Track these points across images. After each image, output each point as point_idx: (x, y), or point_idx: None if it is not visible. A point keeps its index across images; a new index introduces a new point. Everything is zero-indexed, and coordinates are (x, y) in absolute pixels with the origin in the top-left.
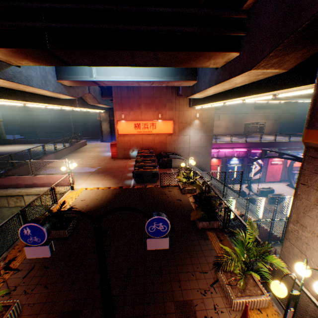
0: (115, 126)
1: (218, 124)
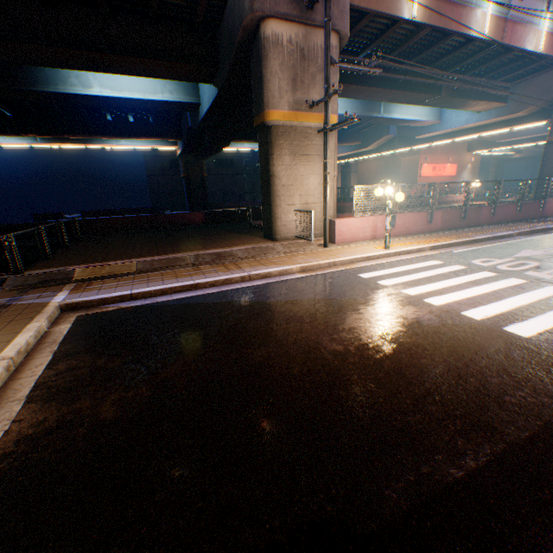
0: (417, 169)
1: None
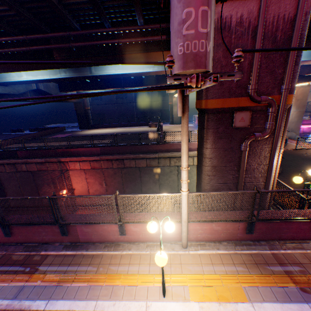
0: None
1: None
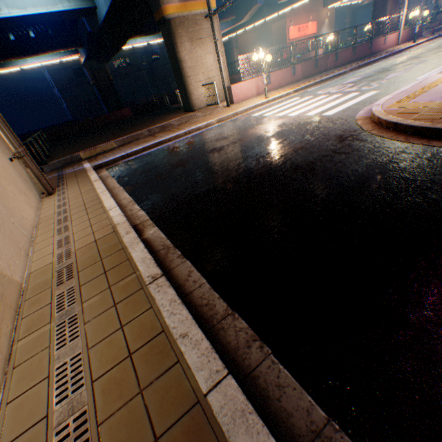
0: (286, 34)
1: None
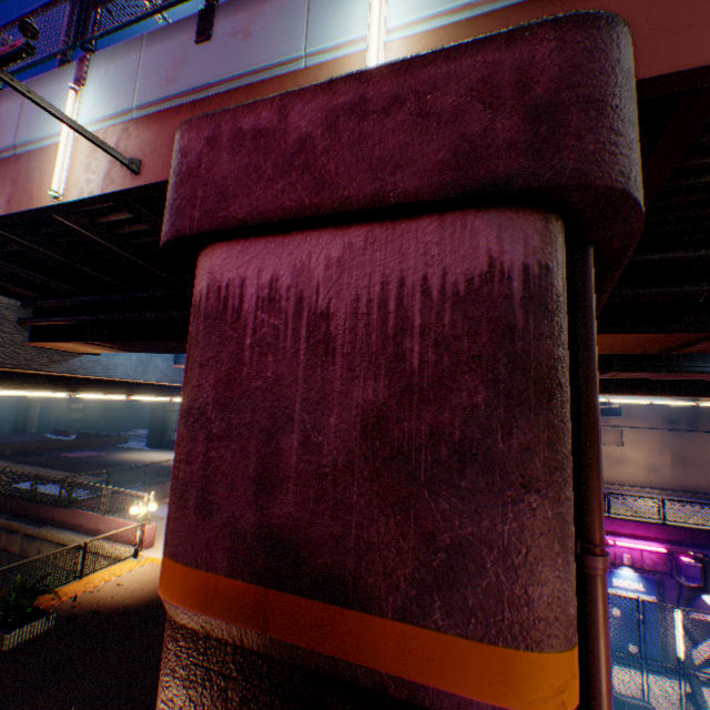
0: None
1: (621, 455)
